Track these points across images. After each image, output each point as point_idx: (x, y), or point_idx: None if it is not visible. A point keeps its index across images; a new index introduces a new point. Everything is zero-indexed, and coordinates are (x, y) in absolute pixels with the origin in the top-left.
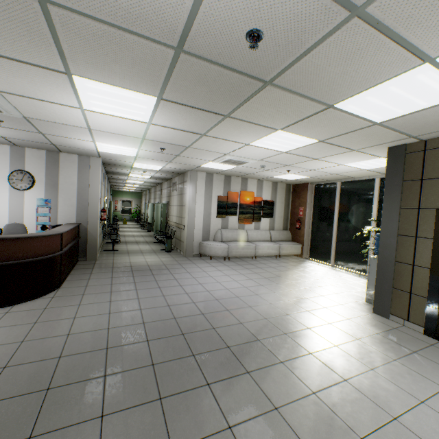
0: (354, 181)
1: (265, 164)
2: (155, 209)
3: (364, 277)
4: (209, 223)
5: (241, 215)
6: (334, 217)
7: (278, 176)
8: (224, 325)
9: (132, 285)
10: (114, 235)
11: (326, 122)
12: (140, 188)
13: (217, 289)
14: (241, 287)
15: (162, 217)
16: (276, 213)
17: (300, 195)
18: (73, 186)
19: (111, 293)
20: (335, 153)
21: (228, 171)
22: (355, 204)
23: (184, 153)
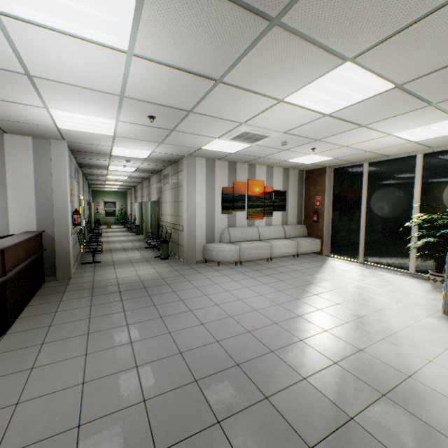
0: (387, 160)
1: (287, 140)
2: (143, 209)
3: (409, 275)
4: (213, 222)
5: (250, 209)
6: (361, 206)
7: (295, 159)
8: (280, 387)
9: (121, 317)
10: (95, 243)
11: (445, 31)
12: (124, 186)
13: (242, 311)
14: (272, 304)
15: (153, 218)
16: (288, 205)
17: (315, 182)
18: (28, 181)
19: (88, 337)
20: (399, 112)
21: (235, 154)
22: (389, 188)
23: (182, 124)
